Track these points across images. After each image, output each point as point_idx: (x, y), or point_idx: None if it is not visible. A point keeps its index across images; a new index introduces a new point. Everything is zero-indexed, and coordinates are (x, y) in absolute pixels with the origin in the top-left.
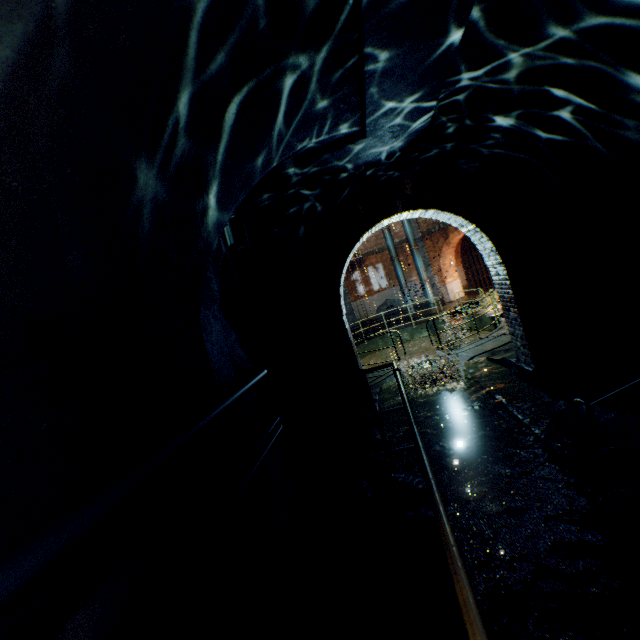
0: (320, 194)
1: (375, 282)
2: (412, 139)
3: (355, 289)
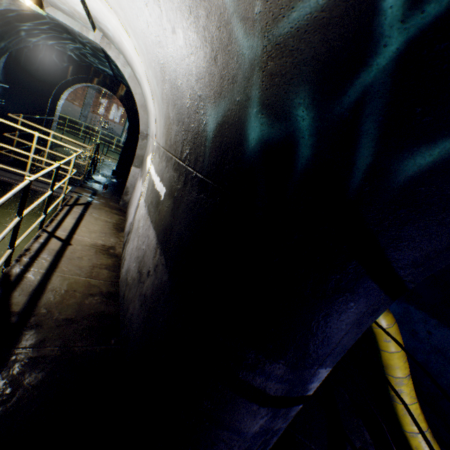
0: (74, 56)
1: (113, 115)
2: (109, 73)
3: (98, 108)
